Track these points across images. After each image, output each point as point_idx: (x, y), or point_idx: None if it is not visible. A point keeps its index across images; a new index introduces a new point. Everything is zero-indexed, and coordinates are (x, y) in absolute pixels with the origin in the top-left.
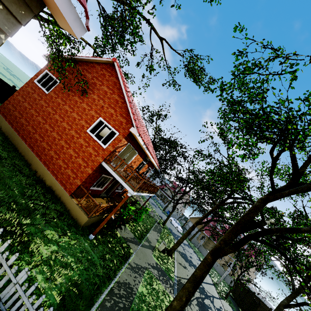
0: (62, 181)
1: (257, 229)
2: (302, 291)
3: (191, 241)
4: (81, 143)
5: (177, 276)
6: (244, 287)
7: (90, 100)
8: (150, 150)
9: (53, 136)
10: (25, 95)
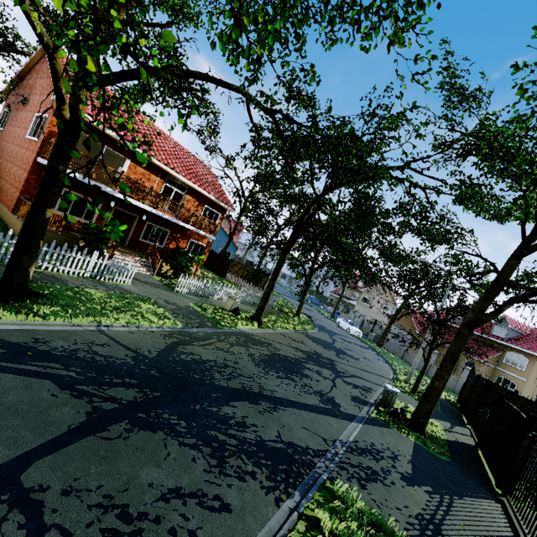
0: (8, 203)
1: (400, 217)
2: (504, 280)
3: (387, 350)
4: (22, 153)
5: (247, 332)
6: (474, 378)
7: (30, 105)
8: (158, 156)
9: (4, 166)
10: None
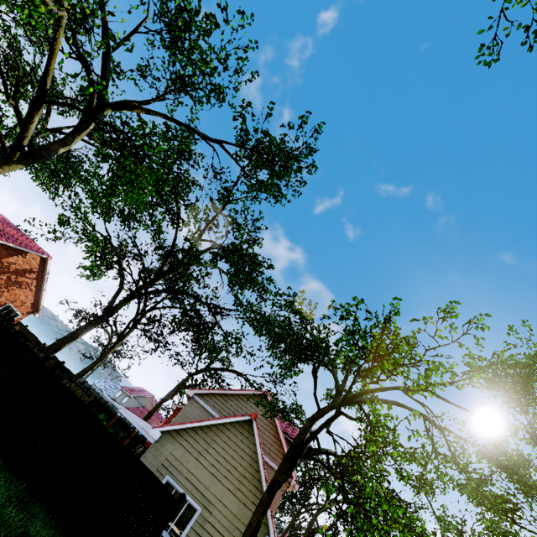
0: None
1: None
2: None
3: None
4: None
5: None
6: None
7: None
8: None
9: None
10: None
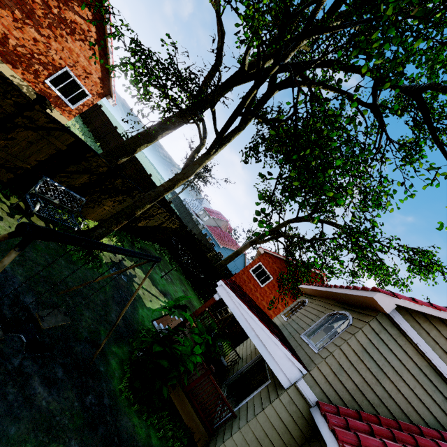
0: None
1: None
2: None
3: None
4: None
5: None
6: None
7: None
8: None
9: None
10: (242, 283)
